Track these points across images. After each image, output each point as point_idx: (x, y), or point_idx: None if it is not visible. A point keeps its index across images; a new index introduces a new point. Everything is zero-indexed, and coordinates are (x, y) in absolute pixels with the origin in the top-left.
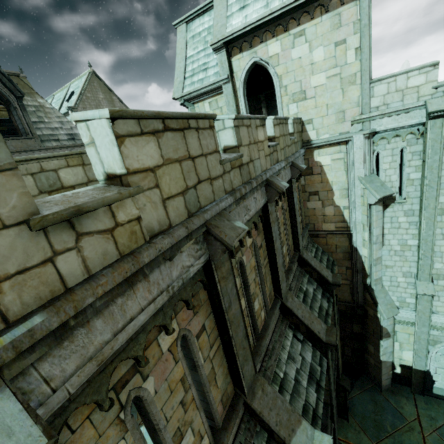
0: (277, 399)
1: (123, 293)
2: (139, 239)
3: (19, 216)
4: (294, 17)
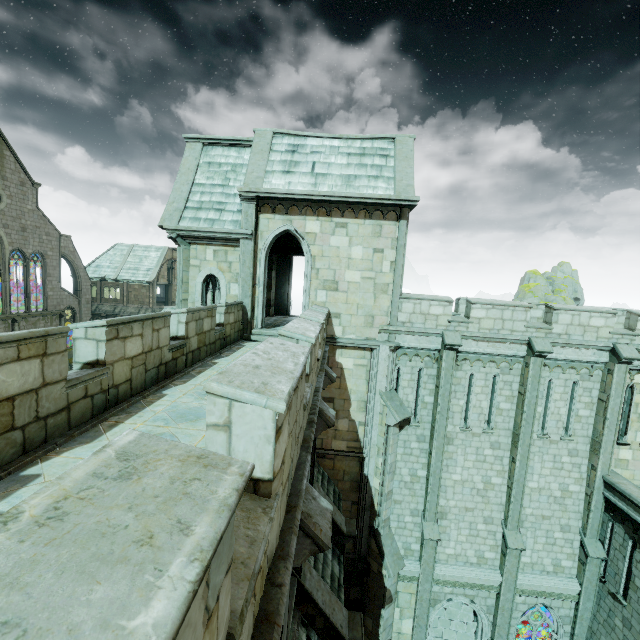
0: None
1: None
2: (263, 581)
3: (225, 636)
4: (339, 208)
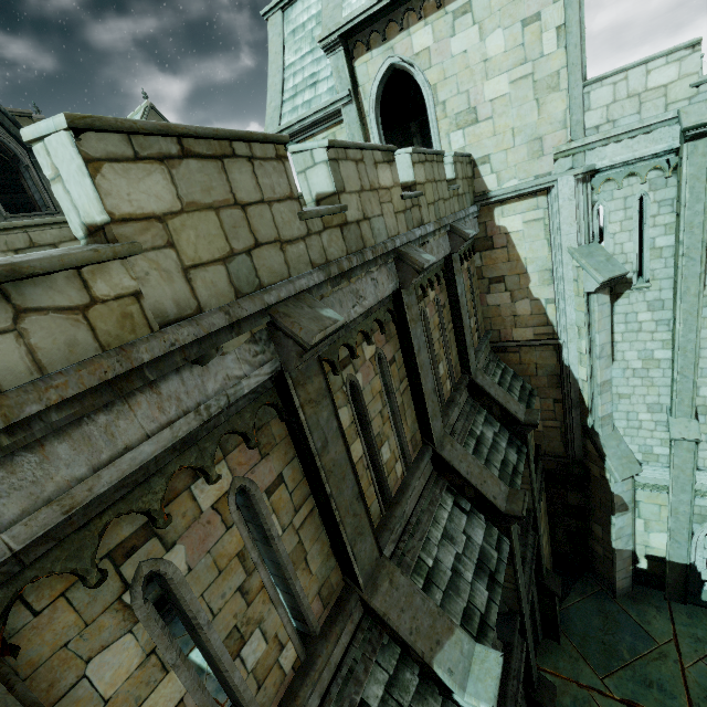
0: (415, 595)
1: (110, 407)
2: (138, 327)
3: None
4: None
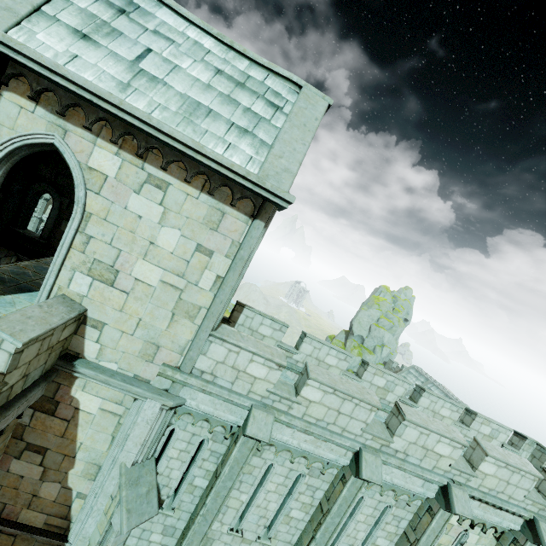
0: None
1: None
2: None
3: None
4: (164, 152)
